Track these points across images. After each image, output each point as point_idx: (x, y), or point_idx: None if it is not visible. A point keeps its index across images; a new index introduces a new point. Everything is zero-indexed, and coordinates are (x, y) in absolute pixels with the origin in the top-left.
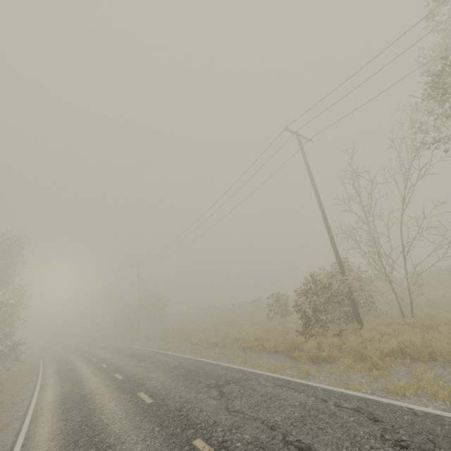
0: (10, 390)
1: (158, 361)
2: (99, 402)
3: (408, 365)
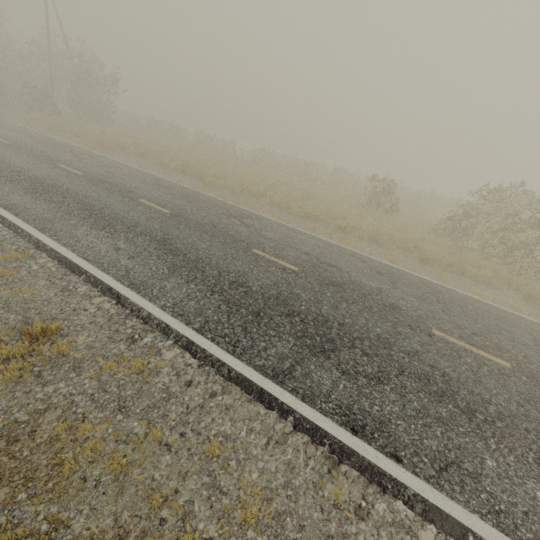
0: None
1: (300, 241)
2: (376, 338)
3: None
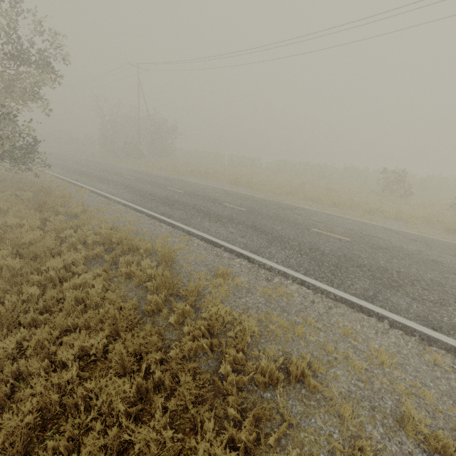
0: (93, 210)
1: (341, 222)
2: (429, 280)
3: None
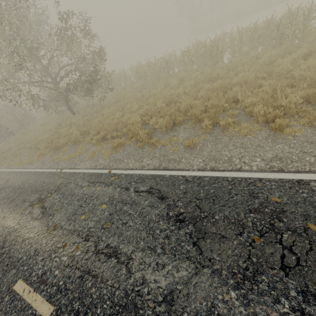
0: None
1: None
2: None
3: None
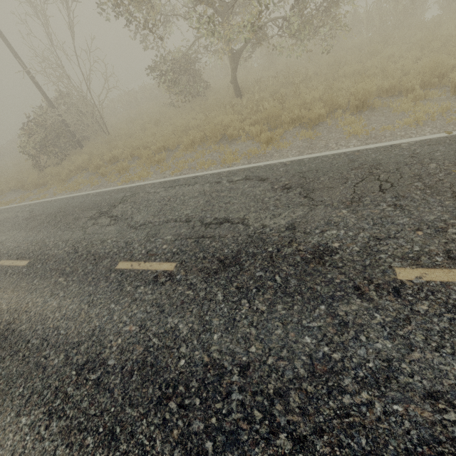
0: None
1: None
2: None
3: (79, 174)
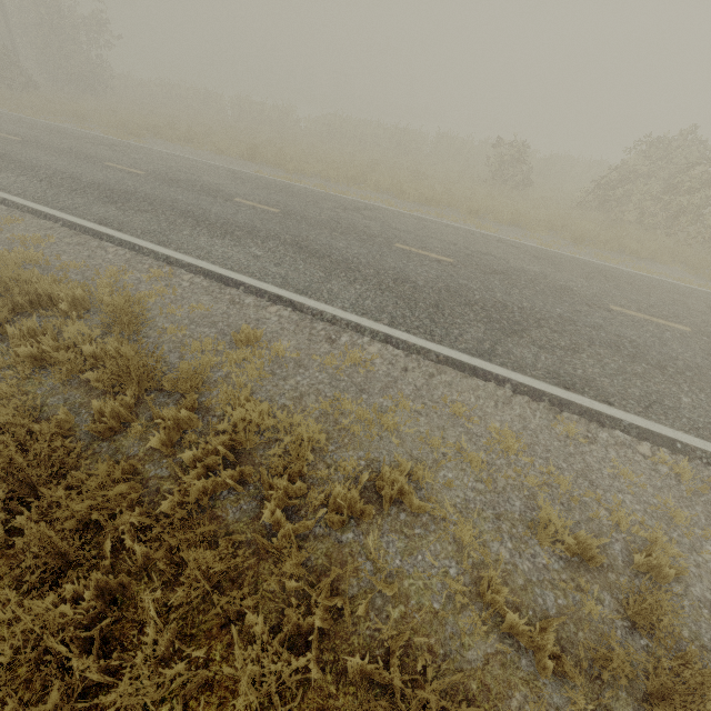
0: None
1: (438, 231)
2: (559, 317)
3: None
